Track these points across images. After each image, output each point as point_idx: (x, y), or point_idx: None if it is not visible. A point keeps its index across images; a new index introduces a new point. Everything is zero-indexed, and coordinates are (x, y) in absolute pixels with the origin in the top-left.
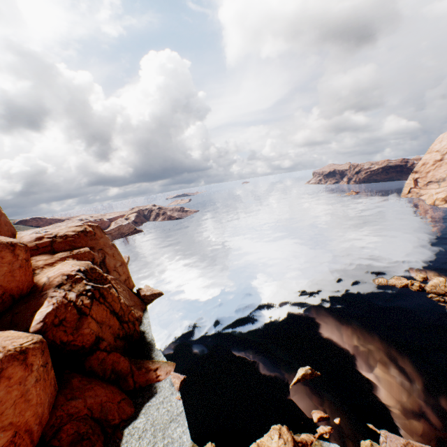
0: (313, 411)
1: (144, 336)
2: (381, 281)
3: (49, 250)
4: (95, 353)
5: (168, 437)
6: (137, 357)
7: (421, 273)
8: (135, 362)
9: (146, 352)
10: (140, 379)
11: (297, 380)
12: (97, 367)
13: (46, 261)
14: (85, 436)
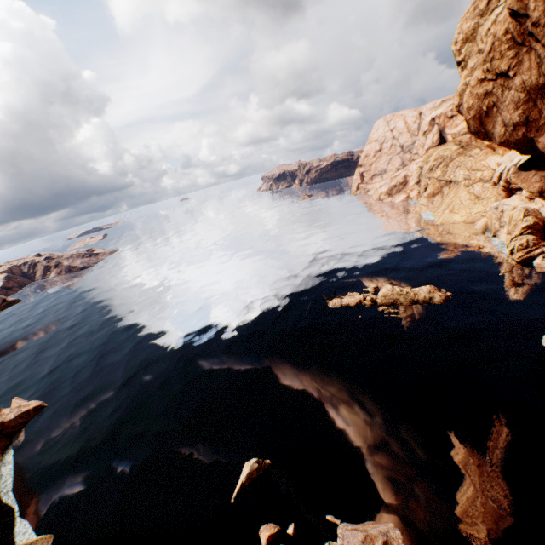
0: (261, 530)
1: None
2: (336, 303)
3: None
4: None
5: None
6: None
7: (373, 282)
8: None
9: None
10: None
11: (241, 485)
12: None
13: None
14: None
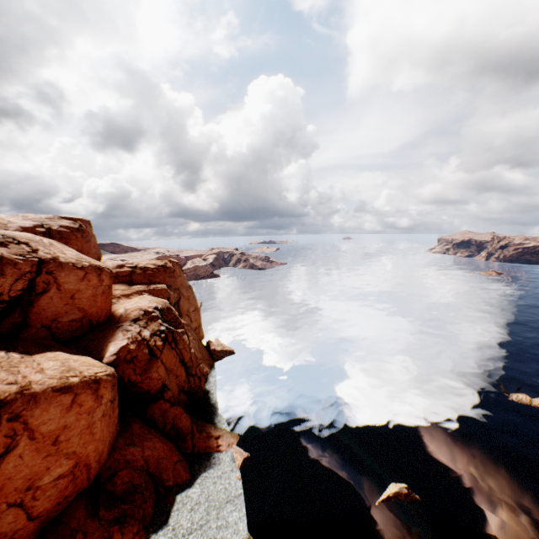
0: None
1: (208, 397)
2: (522, 398)
3: (128, 280)
4: (158, 402)
5: (222, 519)
6: (199, 418)
7: None
8: (196, 422)
9: (208, 415)
10: (200, 444)
11: (386, 497)
12: (158, 417)
13: (123, 291)
14: (138, 488)
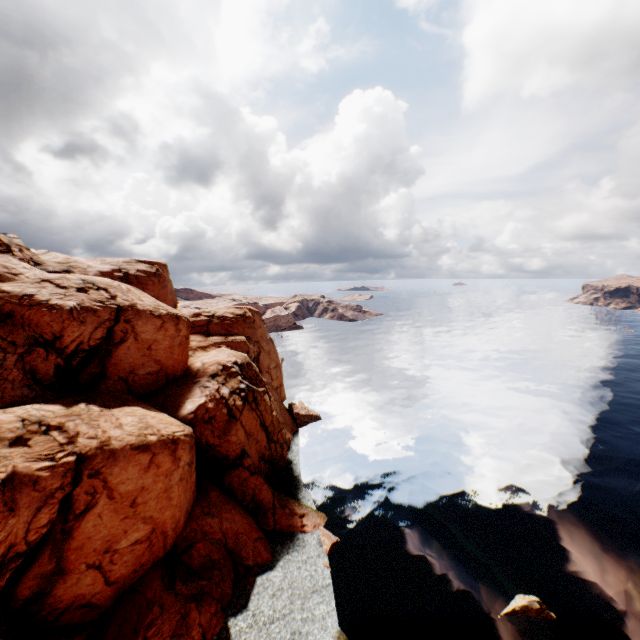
0: None
1: (291, 468)
2: None
3: (204, 330)
4: (237, 469)
5: (308, 611)
6: (280, 492)
7: None
8: (278, 496)
9: (291, 488)
10: (282, 521)
11: (511, 610)
12: (237, 486)
13: (199, 343)
14: (216, 564)
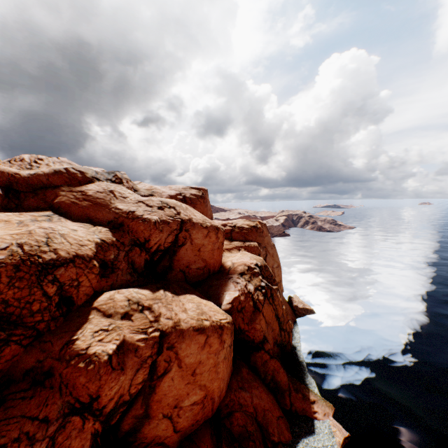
0: None
1: (295, 353)
2: None
3: (228, 237)
4: (259, 351)
5: None
6: (290, 374)
7: None
8: (291, 379)
9: (298, 372)
10: (296, 403)
11: None
12: (260, 366)
13: (226, 246)
14: (251, 436)
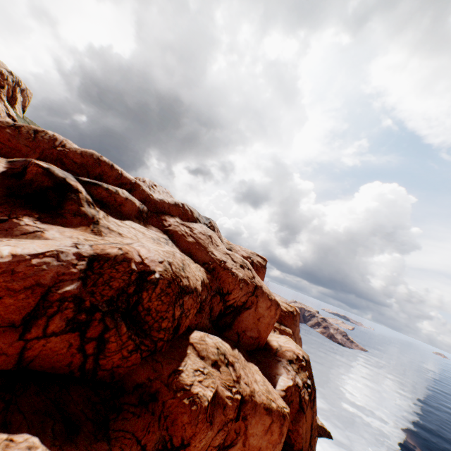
0: None
1: None
2: None
3: None
4: None
5: None
6: None
7: None
8: None
9: None
10: None
11: None
12: None
13: None
14: None
